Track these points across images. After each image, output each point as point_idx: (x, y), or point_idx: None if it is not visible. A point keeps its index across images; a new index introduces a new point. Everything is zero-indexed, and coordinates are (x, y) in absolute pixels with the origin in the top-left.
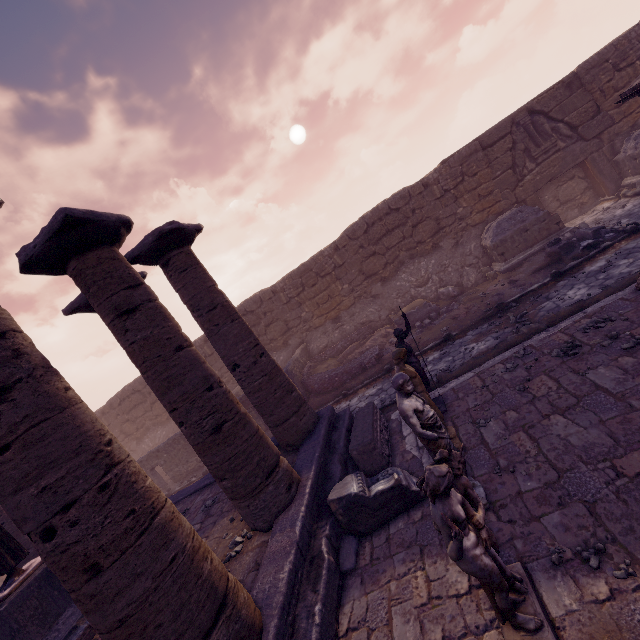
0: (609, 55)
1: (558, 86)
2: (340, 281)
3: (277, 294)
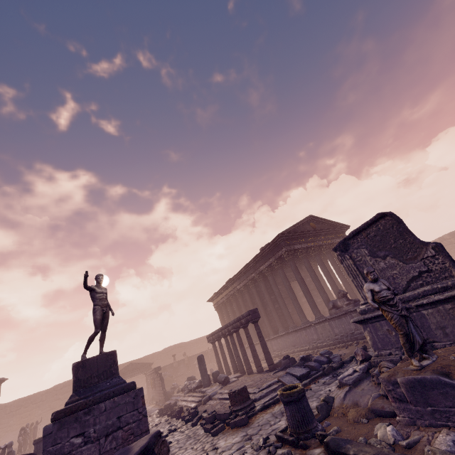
0: (150, 356)
1: (138, 359)
2: (39, 408)
3: (7, 407)
